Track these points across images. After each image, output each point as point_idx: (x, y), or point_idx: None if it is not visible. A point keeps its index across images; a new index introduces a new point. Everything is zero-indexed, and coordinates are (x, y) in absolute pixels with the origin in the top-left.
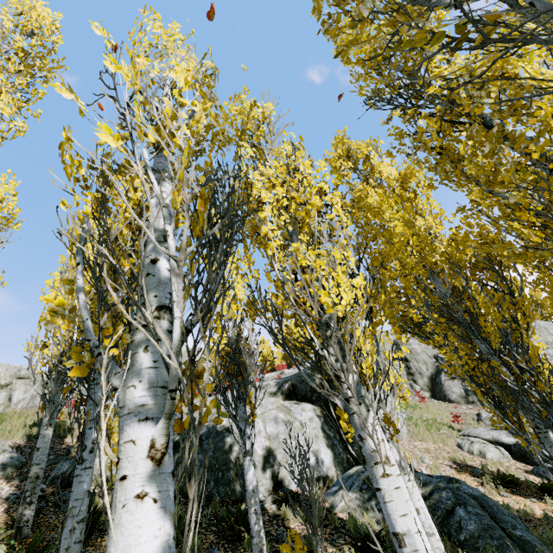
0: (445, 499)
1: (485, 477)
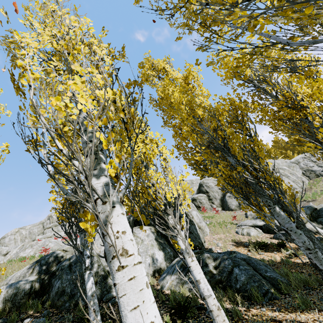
0: (227, 265)
1: (250, 246)
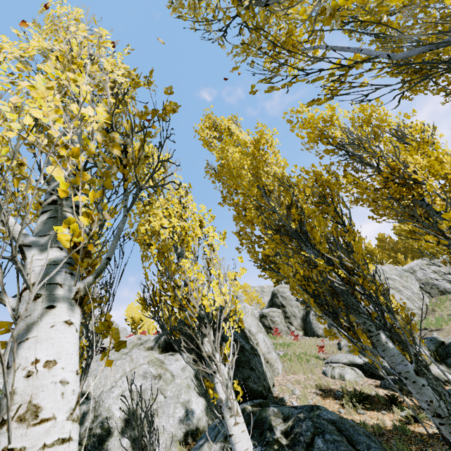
0: (305, 431)
1: (344, 398)
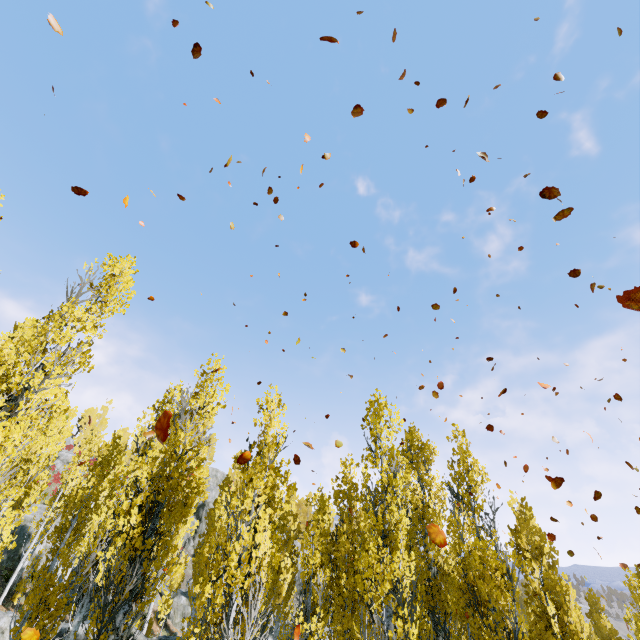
0: None
1: None
